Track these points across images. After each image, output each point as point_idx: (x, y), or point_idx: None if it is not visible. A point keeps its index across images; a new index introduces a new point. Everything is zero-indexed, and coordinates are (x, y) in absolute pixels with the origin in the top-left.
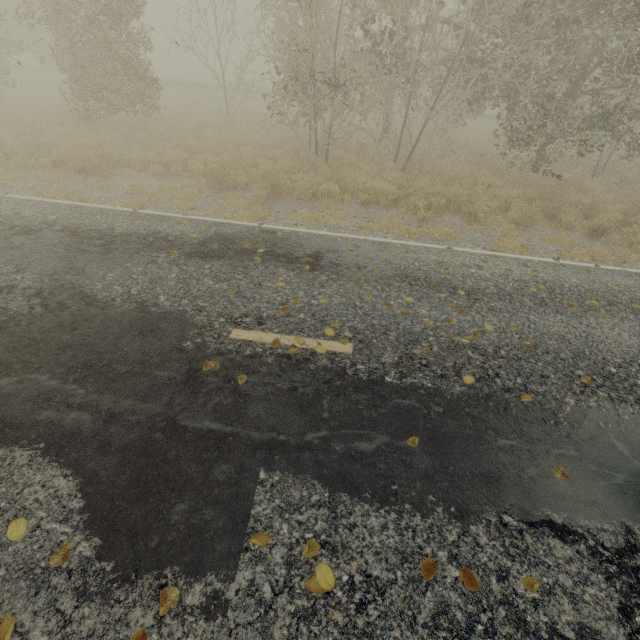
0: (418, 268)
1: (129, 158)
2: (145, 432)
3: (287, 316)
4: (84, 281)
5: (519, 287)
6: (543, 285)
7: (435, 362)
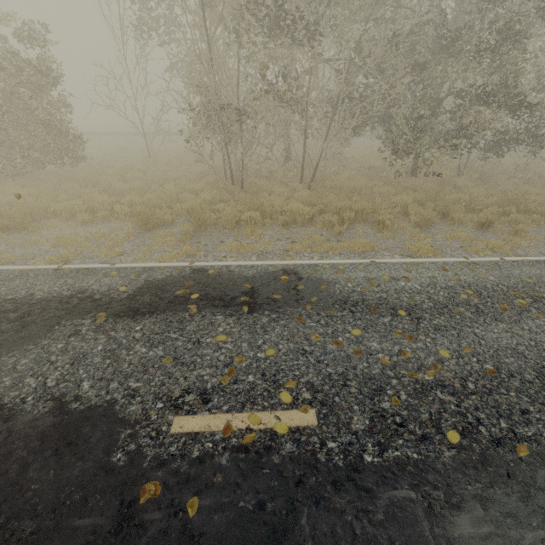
0: (352, 290)
1: (56, 208)
2: None
3: (234, 382)
4: None
5: (450, 295)
6: (470, 289)
7: (409, 417)
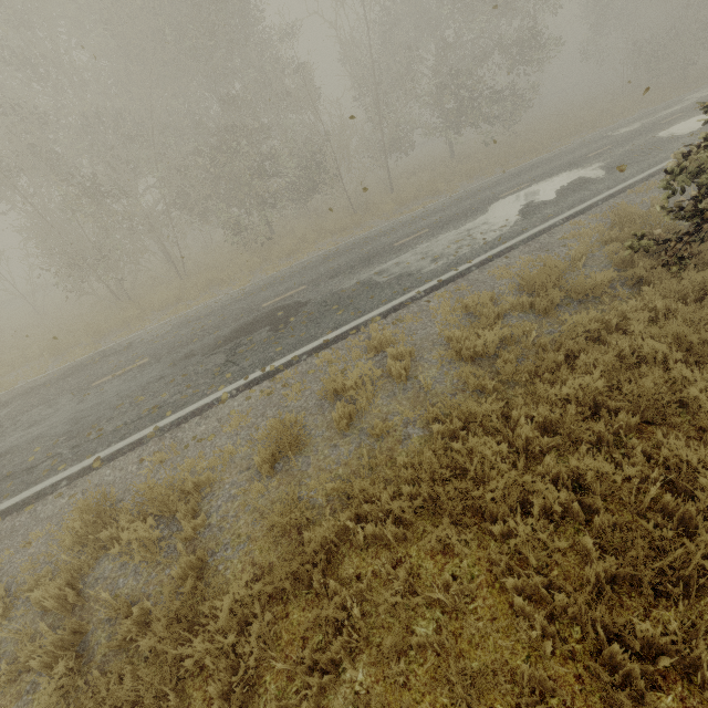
0: (185, 320)
1: None
2: (69, 418)
3: (118, 368)
4: (5, 417)
5: (233, 300)
6: (244, 294)
7: (184, 343)
